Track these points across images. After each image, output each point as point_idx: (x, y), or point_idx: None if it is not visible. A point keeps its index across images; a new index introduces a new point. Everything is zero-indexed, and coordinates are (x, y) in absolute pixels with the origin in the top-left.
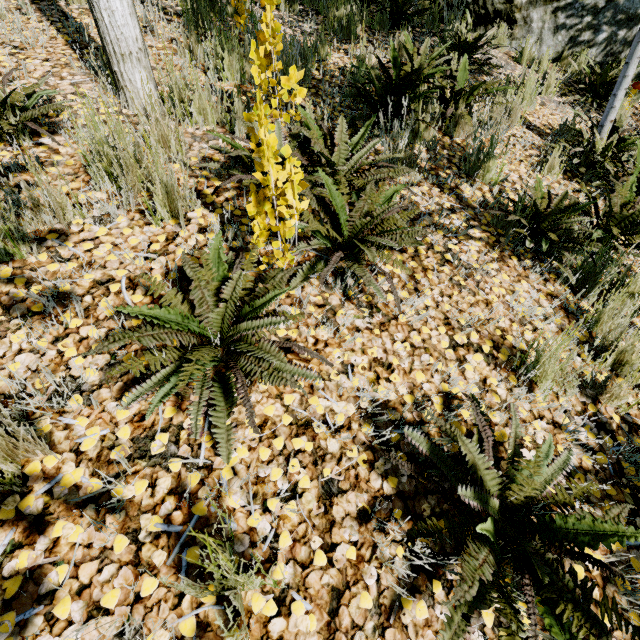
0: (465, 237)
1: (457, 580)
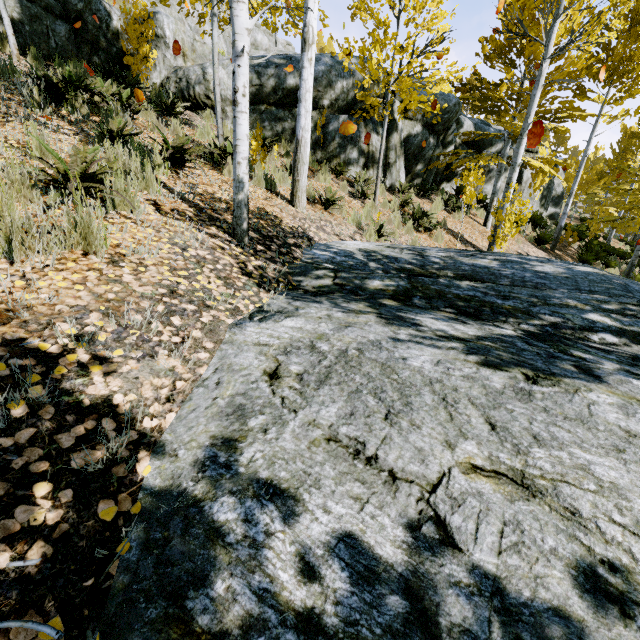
0: (63, 134)
1: None
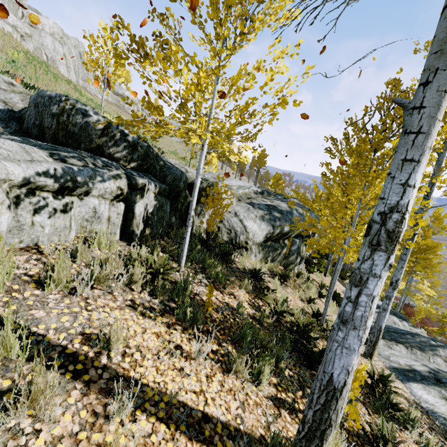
0: None
1: None
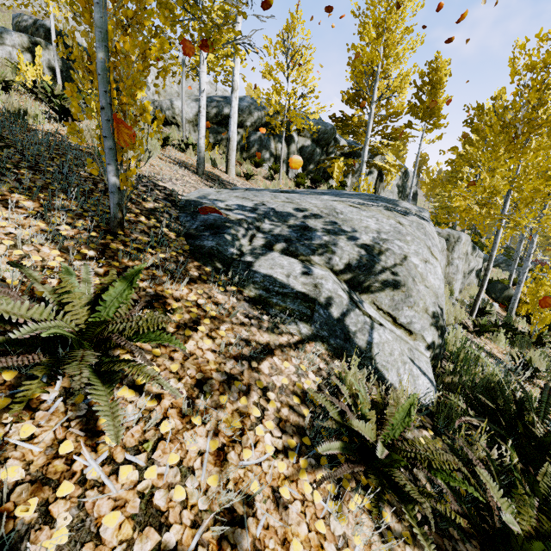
0: None
1: (48, 111)
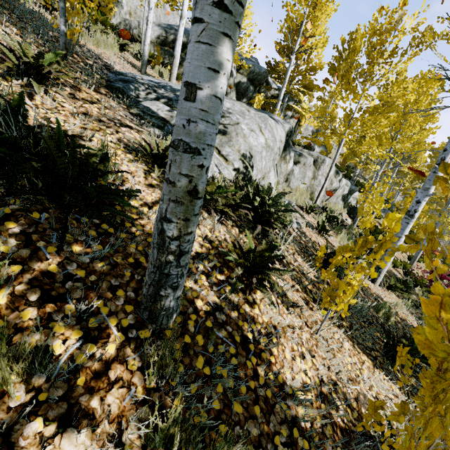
0: None
1: None
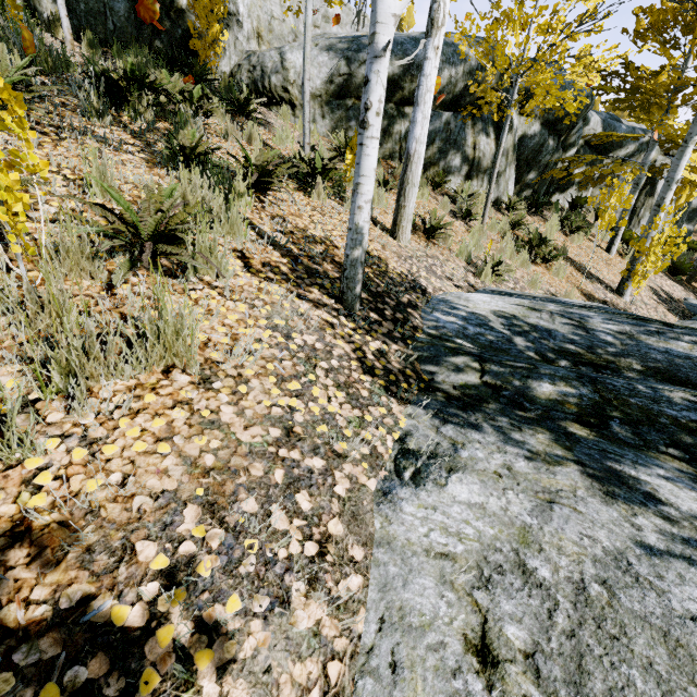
0: (126, 153)
1: None
